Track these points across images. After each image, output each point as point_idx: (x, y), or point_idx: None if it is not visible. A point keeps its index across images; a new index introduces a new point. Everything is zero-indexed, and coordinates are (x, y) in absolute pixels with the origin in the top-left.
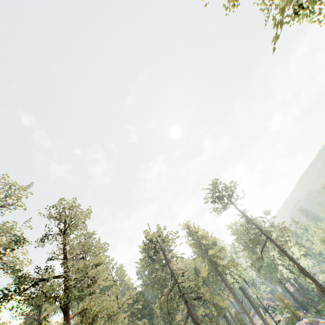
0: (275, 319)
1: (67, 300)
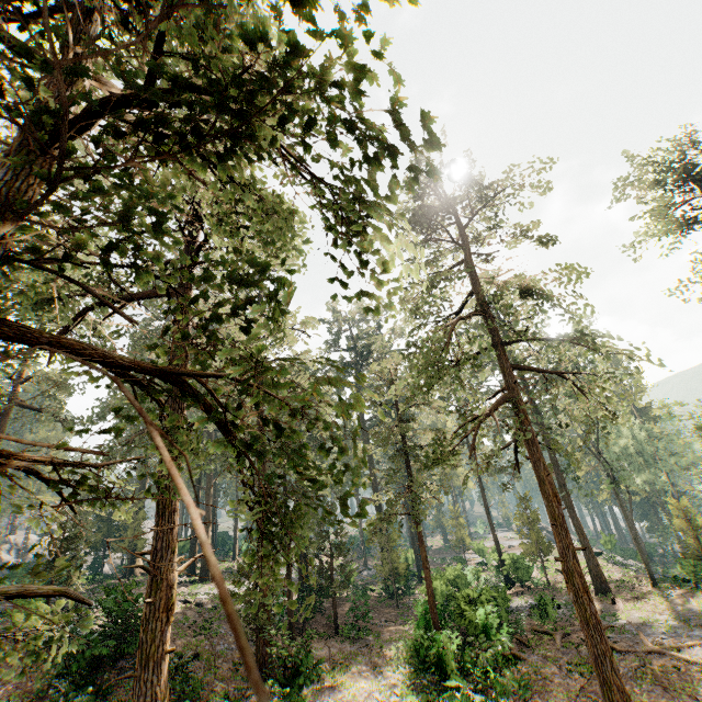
0: None
1: None
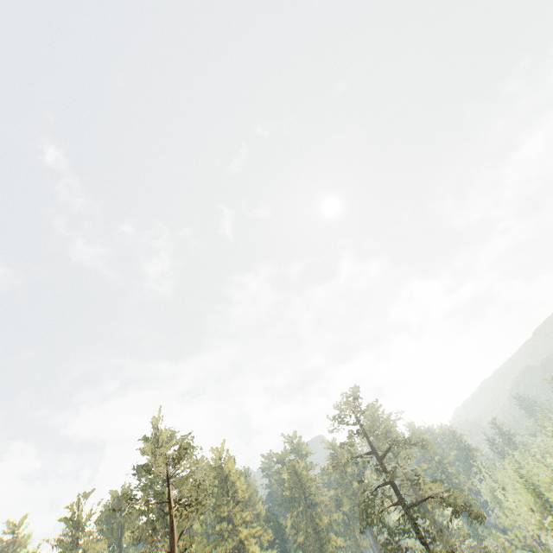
0: None
1: None
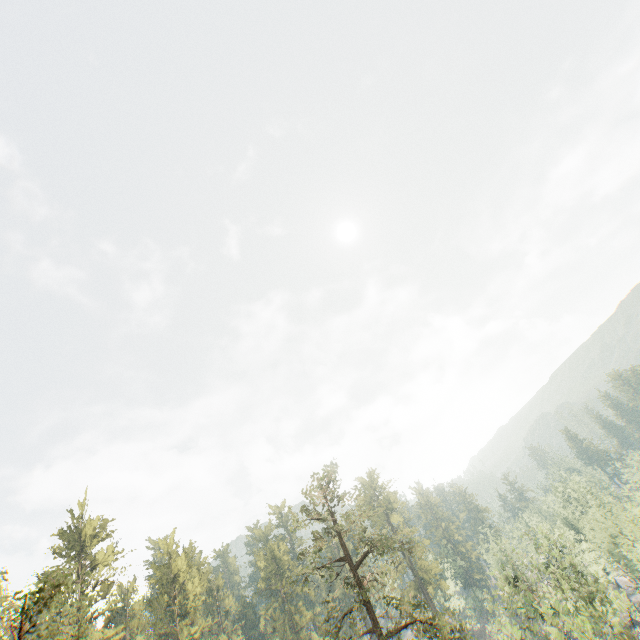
0: None
1: None
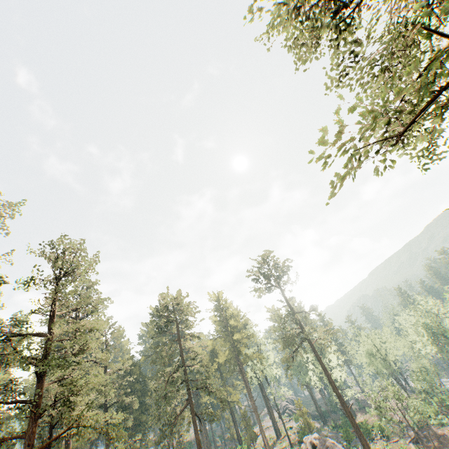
0: (288, 425)
1: (44, 369)
